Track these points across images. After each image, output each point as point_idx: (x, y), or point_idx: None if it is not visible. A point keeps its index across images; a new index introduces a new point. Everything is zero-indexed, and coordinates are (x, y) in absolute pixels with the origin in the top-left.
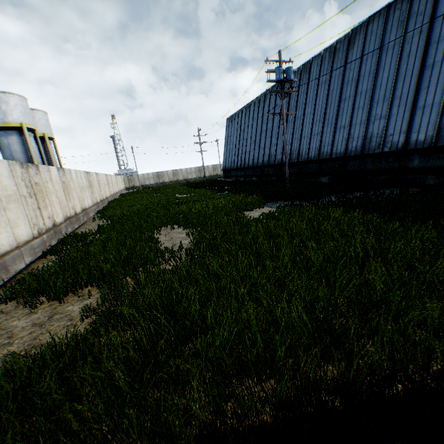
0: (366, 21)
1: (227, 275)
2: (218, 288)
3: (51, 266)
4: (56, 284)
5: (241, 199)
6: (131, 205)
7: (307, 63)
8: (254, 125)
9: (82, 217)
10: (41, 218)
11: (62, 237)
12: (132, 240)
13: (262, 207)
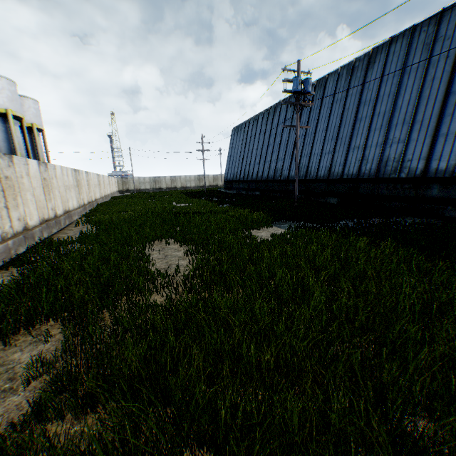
0: (389, 41)
1: (241, 325)
2: (232, 349)
3: (5, 286)
4: (5, 315)
5: (246, 215)
6: (122, 211)
7: (323, 79)
8: (262, 137)
9: (63, 220)
10: (8, 219)
11: (34, 243)
12: (118, 255)
13: (270, 226)
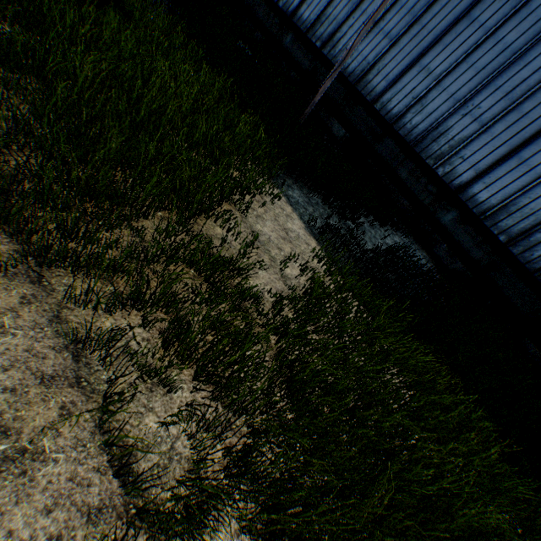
0: None
1: None
2: None
3: None
4: None
5: (227, 114)
6: None
7: None
8: None
9: None
10: None
11: None
12: None
13: (278, 195)
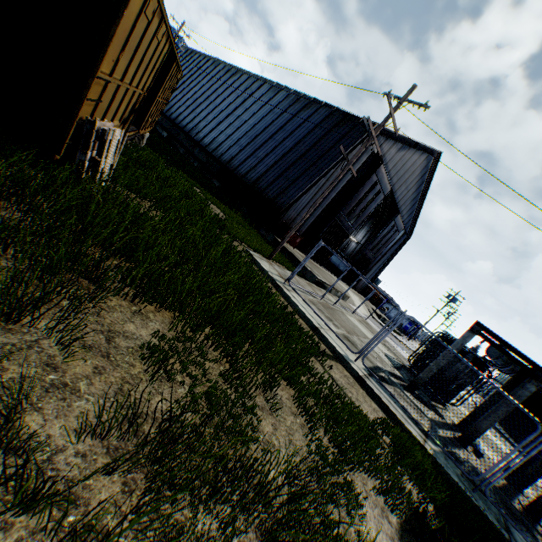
0: (245, 72)
1: None
2: None
3: None
4: None
5: None
6: None
7: (220, 62)
8: None
9: None
10: None
11: None
12: None
13: None
